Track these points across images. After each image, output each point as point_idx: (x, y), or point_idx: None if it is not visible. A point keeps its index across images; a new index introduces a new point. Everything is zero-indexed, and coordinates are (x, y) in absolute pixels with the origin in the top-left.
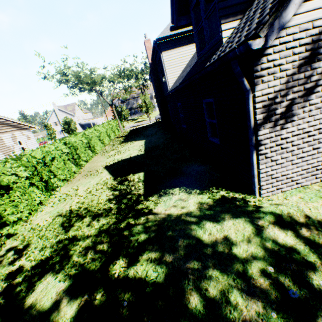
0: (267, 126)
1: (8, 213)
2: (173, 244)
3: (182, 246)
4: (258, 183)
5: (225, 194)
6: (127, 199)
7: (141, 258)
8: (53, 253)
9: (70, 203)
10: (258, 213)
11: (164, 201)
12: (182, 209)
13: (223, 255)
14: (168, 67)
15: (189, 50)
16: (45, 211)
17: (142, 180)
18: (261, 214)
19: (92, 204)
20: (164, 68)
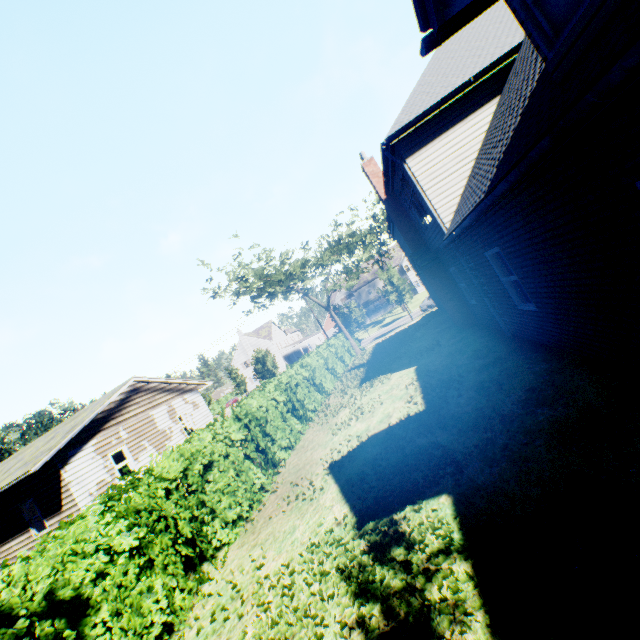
0: None
1: None
2: None
3: None
4: None
5: None
6: None
7: None
8: None
9: (234, 639)
10: None
11: None
12: None
13: None
14: (429, 184)
15: (471, 127)
16: None
17: (455, 542)
18: None
19: None
20: (420, 189)
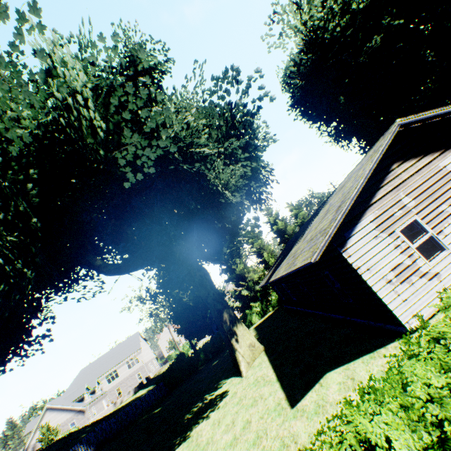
0: None
1: None
2: None
3: None
4: None
5: None
6: None
7: None
8: None
9: None
10: None
11: None
12: None
13: None
14: None
15: None
16: None
17: None
18: None
19: None
20: None
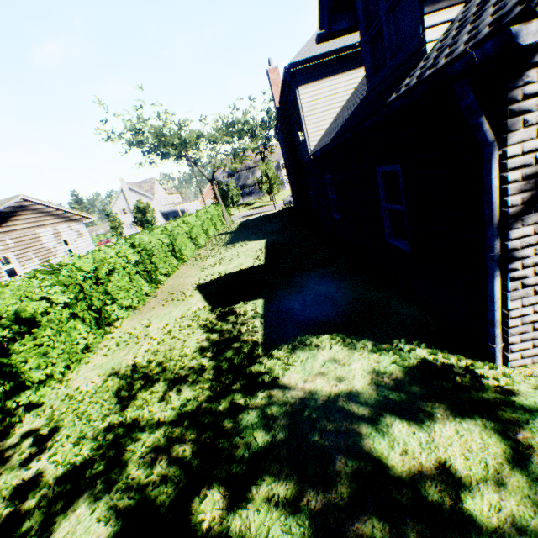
0: (531, 220)
1: (31, 366)
2: (324, 468)
3: (343, 474)
4: (503, 338)
5: (428, 357)
6: (233, 352)
7: (256, 493)
8: (94, 452)
9: (134, 350)
10: (511, 408)
11: (301, 361)
12: (339, 383)
13: (442, 513)
14: (309, 113)
15: (347, 81)
16: (92, 363)
17: (260, 314)
18: (521, 413)
19: (172, 356)
20: (302, 114)
